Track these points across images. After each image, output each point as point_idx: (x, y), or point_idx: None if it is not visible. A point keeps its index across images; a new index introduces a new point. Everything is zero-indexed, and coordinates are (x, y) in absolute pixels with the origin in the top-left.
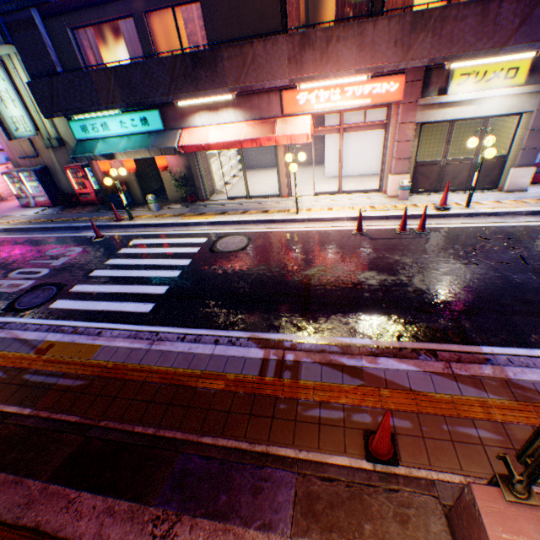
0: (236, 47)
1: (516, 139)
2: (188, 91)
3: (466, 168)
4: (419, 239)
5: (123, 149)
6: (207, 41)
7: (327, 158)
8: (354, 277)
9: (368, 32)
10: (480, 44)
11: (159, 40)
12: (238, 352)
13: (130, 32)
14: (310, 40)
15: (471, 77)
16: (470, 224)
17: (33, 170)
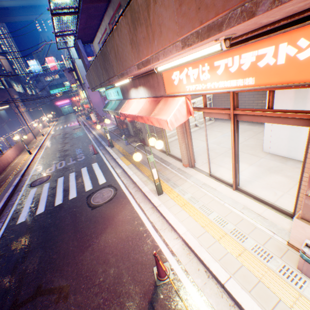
0: (110, 40)
1: None
2: (107, 78)
3: None
4: None
5: (110, 109)
6: None
7: (268, 131)
8: None
9: None
10: None
11: None
12: None
13: None
14: (136, 12)
15: None
16: None
17: None
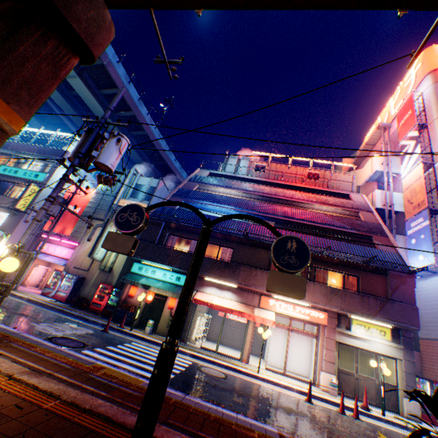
0: (248, 267)
1: (398, 375)
2: (216, 274)
3: (372, 385)
4: (357, 421)
5: (158, 286)
6: (229, 261)
7: (272, 349)
8: (320, 422)
9: (311, 285)
10: (363, 310)
11: (206, 252)
12: (256, 422)
13: (195, 244)
14: None
15: (361, 326)
16: (390, 427)
17: (79, 275)
